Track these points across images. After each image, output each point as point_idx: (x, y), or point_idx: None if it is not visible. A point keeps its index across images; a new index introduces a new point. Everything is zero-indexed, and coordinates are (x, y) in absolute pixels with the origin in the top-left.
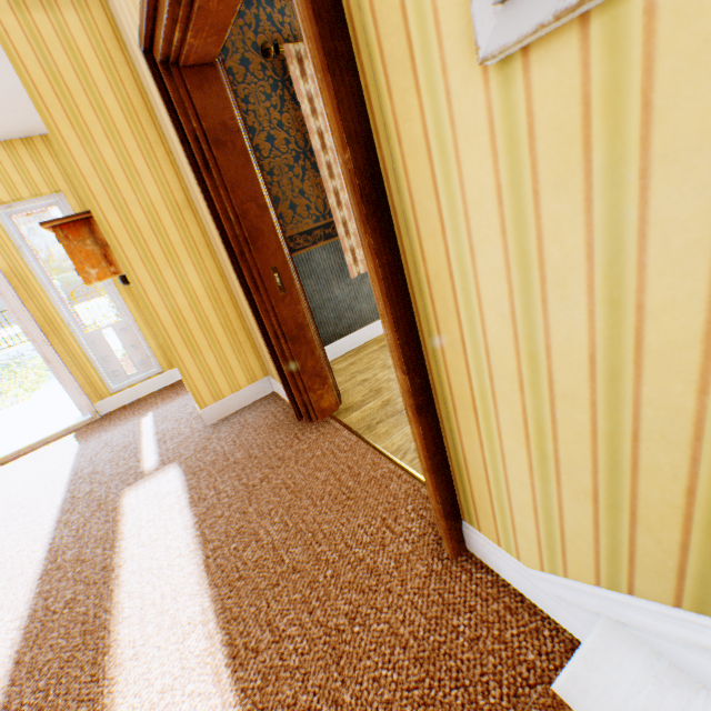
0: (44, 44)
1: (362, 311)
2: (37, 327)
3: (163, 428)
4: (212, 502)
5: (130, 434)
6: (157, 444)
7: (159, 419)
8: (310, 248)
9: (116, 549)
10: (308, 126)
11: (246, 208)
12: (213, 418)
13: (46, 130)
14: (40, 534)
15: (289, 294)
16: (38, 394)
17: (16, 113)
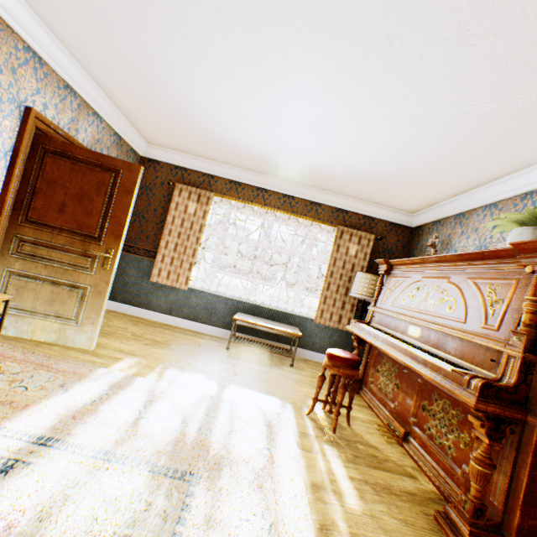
0: None
1: (152, 301)
2: None
3: None
4: None
5: None
6: None
7: None
8: (145, 257)
9: None
10: (170, 212)
11: None
12: None
13: None
14: None
15: None
16: None
17: None
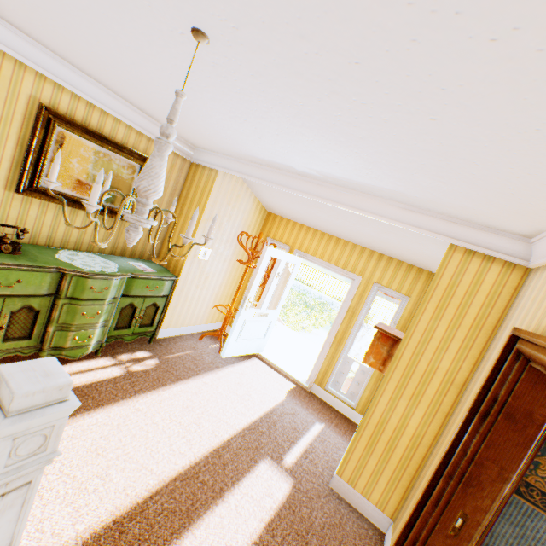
0: (464, 271)
1: None
2: (334, 335)
3: (315, 445)
4: (272, 545)
5: (304, 423)
6: (302, 451)
7: (321, 435)
8: (541, 509)
9: (232, 486)
10: None
11: (485, 462)
12: (336, 486)
13: (434, 271)
14: (235, 425)
15: (456, 539)
16: (314, 331)
17: (426, 261)
